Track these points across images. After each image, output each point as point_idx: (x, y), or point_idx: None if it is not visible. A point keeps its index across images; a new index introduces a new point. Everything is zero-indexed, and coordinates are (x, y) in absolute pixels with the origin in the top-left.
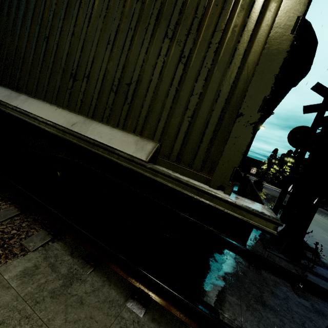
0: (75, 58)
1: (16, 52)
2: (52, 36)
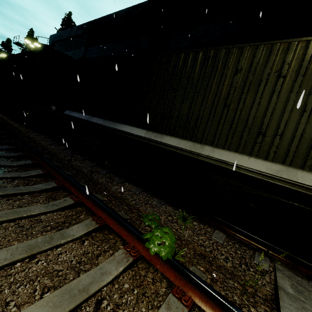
0: (264, 121)
1: (192, 114)
2: (232, 104)
